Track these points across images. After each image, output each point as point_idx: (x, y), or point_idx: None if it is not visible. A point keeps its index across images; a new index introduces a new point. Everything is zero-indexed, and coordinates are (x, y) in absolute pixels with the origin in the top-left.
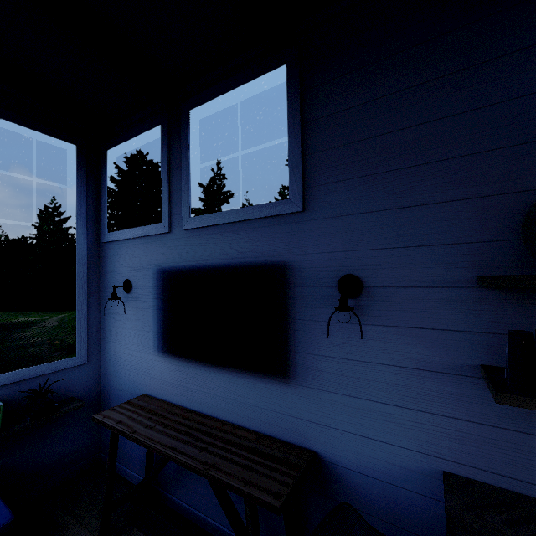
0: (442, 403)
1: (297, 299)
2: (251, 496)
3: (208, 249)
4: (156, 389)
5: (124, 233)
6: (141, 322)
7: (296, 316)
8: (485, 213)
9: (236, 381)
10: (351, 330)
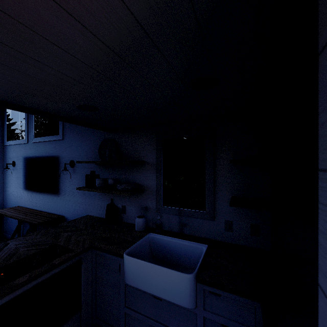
0: (88, 196)
1: (61, 168)
2: (32, 222)
3: (39, 150)
4: (23, 203)
5: (12, 142)
6: (18, 178)
7: (61, 173)
8: (96, 144)
9: (46, 197)
10: (72, 177)
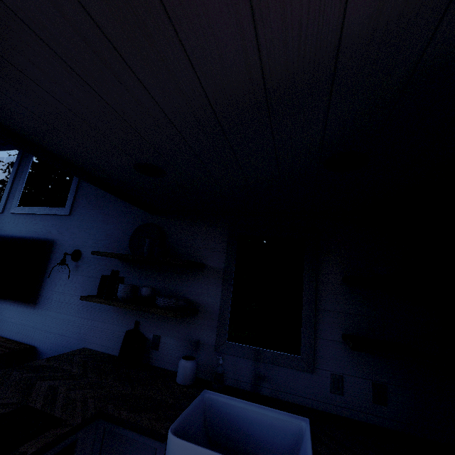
0: (93, 313)
1: (54, 260)
2: None
3: (20, 226)
4: None
5: None
6: None
7: (50, 269)
8: (127, 229)
9: (9, 308)
10: (71, 278)
